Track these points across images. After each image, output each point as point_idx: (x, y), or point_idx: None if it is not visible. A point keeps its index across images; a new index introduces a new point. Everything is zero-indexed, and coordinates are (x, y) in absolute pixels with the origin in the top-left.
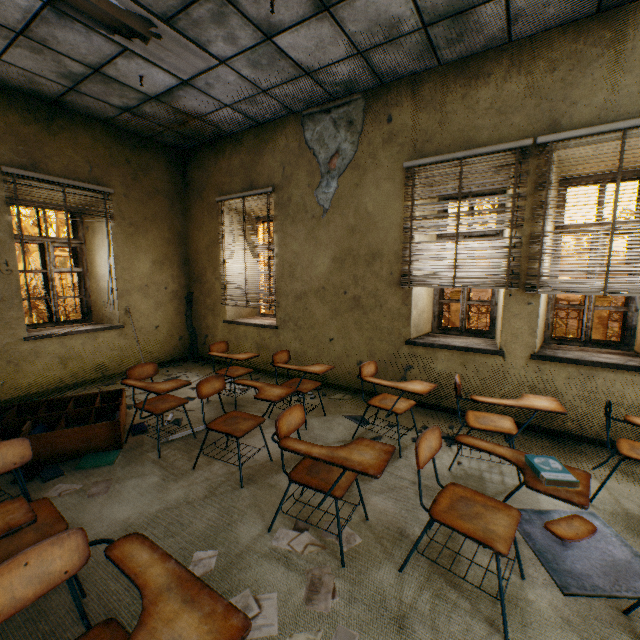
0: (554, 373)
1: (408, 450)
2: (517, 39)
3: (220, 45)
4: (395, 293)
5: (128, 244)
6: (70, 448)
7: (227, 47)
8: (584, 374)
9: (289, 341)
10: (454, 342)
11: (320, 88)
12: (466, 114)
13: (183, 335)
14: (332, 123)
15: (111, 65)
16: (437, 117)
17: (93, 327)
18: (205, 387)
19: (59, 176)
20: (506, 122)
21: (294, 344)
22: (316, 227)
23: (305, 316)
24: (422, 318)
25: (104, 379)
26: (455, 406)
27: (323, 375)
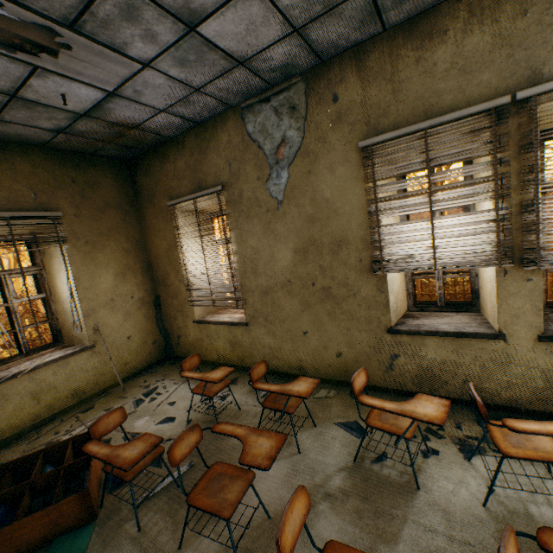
0: None
1: (423, 474)
2: None
3: (139, 46)
4: (368, 280)
5: (86, 263)
6: (34, 537)
7: (147, 47)
8: None
9: (262, 337)
10: (441, 325)
11: (256, 77)
12: (423, 79)
13: (156, 338)
14: (273, 111)
15: (26, 87)
16: (389, 88)
17: (63, 353)
18: (178, 449)
19: (1, 210)
20: (473, 81)
21: (267, 339)
22: (272, 220)
23: (274, 311)
24: (398, 300)
25: (82, 403)
26: (453, 395)
27: (302, 369)
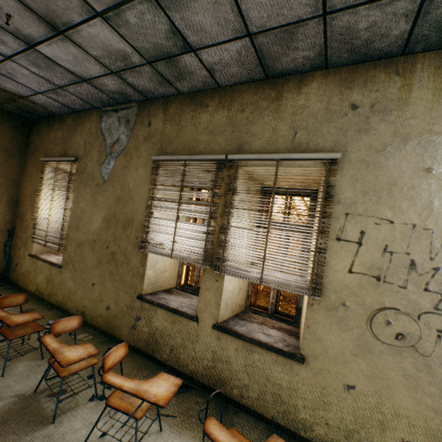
0: (228, 343)
1: (72, 412)
2: (224, 86)
3: None
4: (137, 254)
5: None
6: None
7: (2, 47)
8: (247, 348)
9: (67, 280)
10: (174, 301)
11: (103, 93)
12: (193, 130)
13: None
14: (118, 119)
15: None
16: (176, 128)
17: None
18: None
19: None
20: (214, 140)
21: (70, 283)
22: (97, 192)
23: (80, 261)
24: (163, 276)
25: None
26: (164, 359)
27: (84, 313)
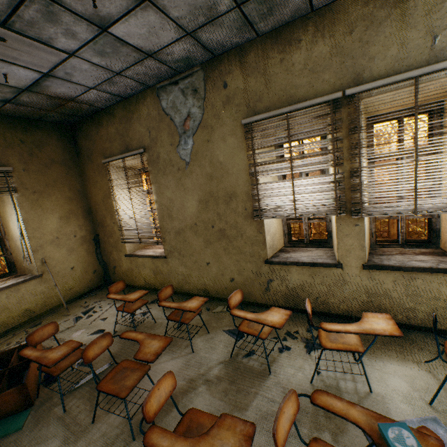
0: (383, 278)
1: (276, 364)
2: (318, 8)
3: (63, 40)
4: (251, 224)
5: (34, 208)
6: None
7: (70, 41)
8: (406, 277)
9: (177, 267)
10: (302, 257)
11: (164, 65)
12: (285, 75)
13: (96, 269)
14: (181, 92)
15: None
16: (263, 80)
17: (15, 281)
18: (92, 350)
19: None
20: (318, 79)
21: (181, 269)
22: (182, 177)
23: (185, 247)
24: (275, 239)
25: (32, 320)
26: None
27: (206, 291)
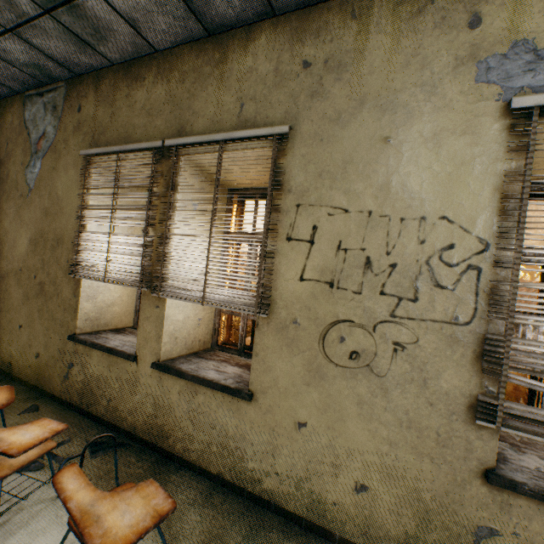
0: (171, 385)
1: None
2: (162, 49)
3: None
4: (69, 282)
5: None
6: None
7: None
8: (191, 389)
9: None
10: (117, 341)
11: (14, 67)
12: (128, 112)
13: None
14: (43, 106)
15: None
16: (110, 112)
17: None
18: None
19: None
20: (152, 123)
21: None
22: (23, 206)
23: (5, 298)
24: (110, 311)
25: None
26: (101, 414)
27: (11, 365)
